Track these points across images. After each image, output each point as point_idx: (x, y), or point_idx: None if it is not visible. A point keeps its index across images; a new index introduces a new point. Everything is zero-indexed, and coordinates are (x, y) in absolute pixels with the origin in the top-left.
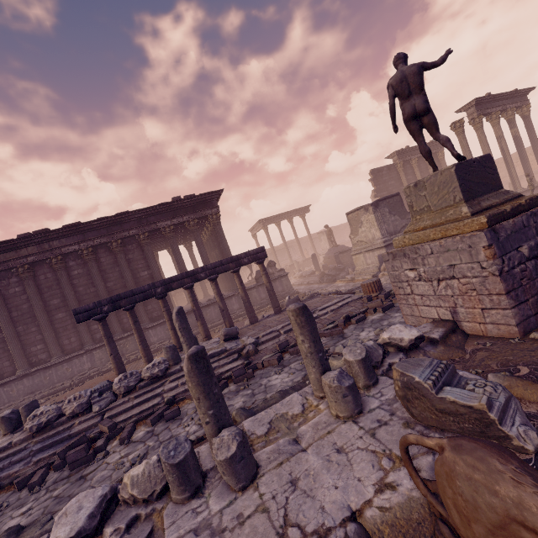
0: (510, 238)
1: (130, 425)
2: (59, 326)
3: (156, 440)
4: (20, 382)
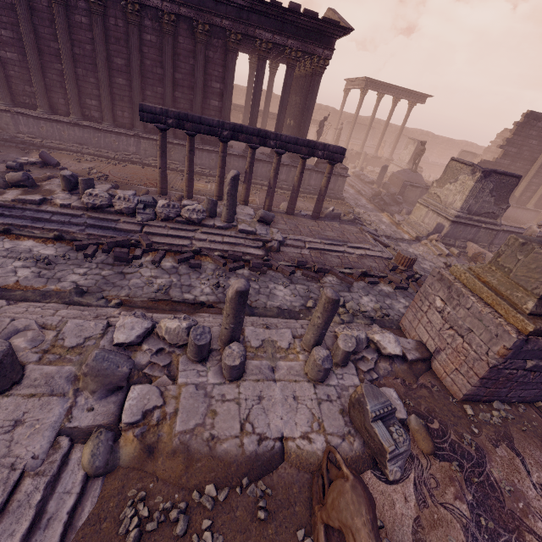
0: (531, 352)
1: (162, 253)
2: (116, 92)
3: (179, 280)
4: (72, 128)
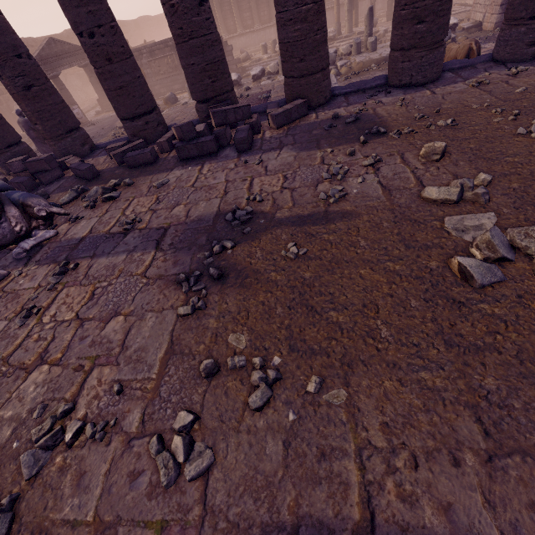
0: None
1: None
2: None
3: None
4: (240, 38)
